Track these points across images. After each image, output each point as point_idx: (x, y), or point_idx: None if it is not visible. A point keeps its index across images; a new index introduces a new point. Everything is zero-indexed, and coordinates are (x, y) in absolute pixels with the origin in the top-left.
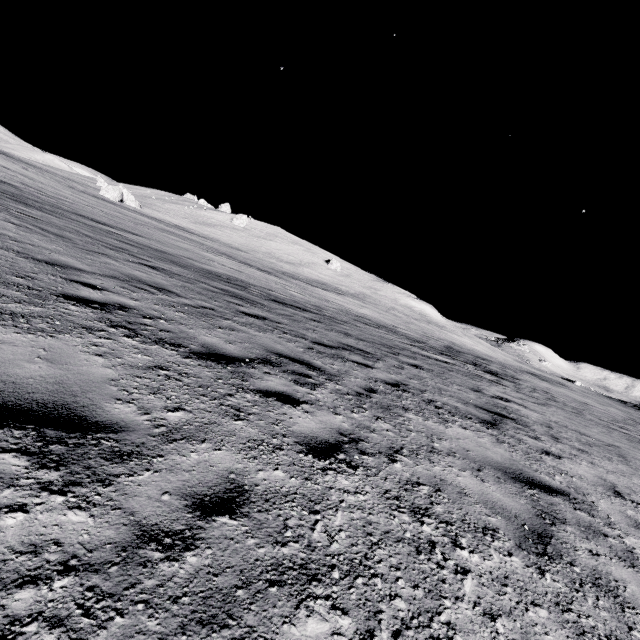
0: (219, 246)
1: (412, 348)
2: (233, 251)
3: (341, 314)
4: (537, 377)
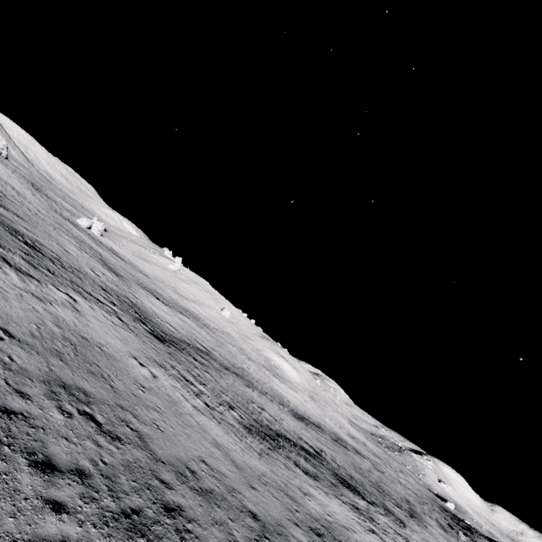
0: (123, 264)
1: (95, 294)
2: (131, 270)
3: (96, 282)
4: (298, 416)
